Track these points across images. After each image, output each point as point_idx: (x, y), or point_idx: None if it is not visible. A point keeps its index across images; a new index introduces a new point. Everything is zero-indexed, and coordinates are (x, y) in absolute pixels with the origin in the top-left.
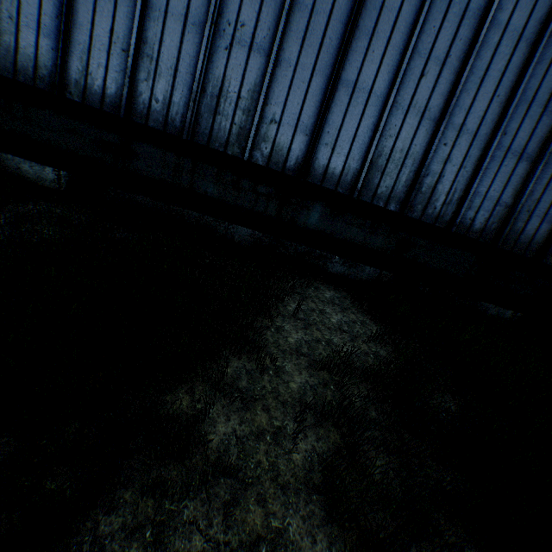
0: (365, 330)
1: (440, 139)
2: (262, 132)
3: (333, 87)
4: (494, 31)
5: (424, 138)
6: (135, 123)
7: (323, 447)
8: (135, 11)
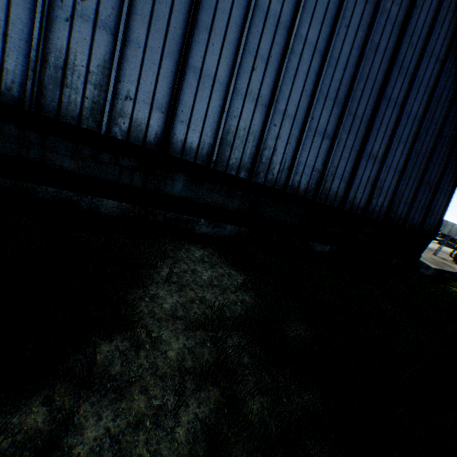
0: (232, 281)
1: (271, 121)
2: (118, 107)
3: (182, 71)
4: (299, 42)
5: (260, 120)
6: None
7: (204, 411)
8: None
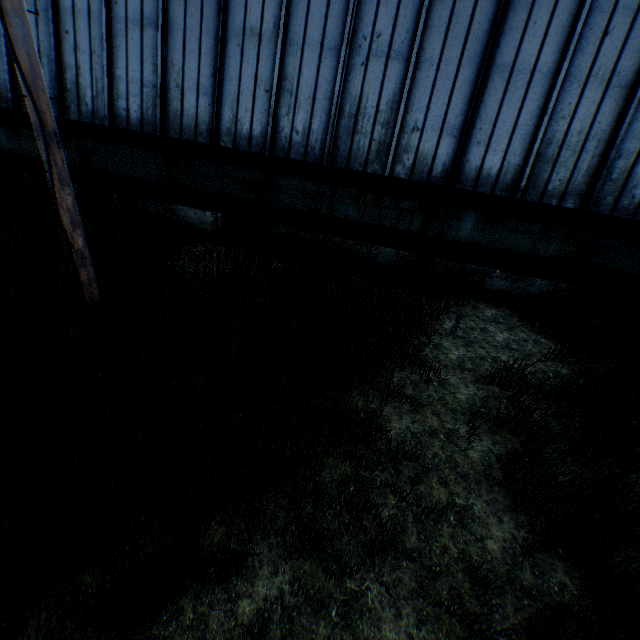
0: (539, 349)
1: (635, 108)
2: (403, 143)
3: (484, 77)
4: None
5: (611, 111)
6: (279, 158)
7: (499, 450)
8: (276, 52)
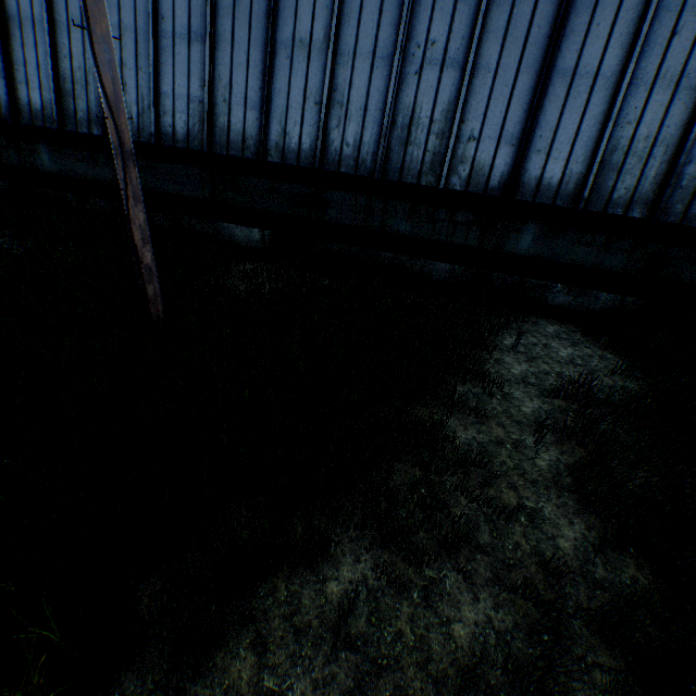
0: (605, 365)
1: None
2: (459, 153)
3: (544, 82)
4: None
5: (681, 115)
6: (330, 172)
7: (567, 460)
8: (326, 63)
